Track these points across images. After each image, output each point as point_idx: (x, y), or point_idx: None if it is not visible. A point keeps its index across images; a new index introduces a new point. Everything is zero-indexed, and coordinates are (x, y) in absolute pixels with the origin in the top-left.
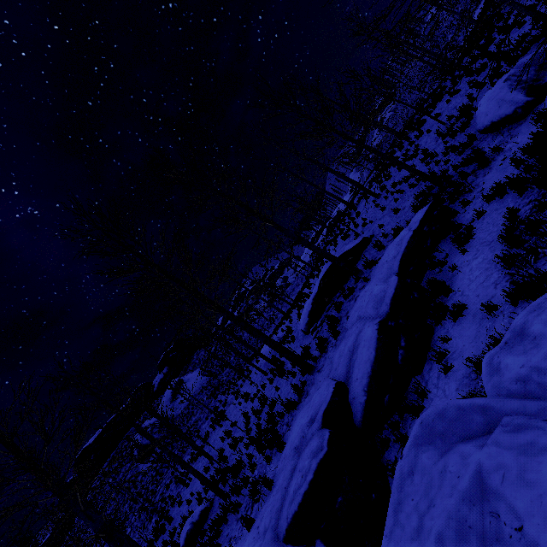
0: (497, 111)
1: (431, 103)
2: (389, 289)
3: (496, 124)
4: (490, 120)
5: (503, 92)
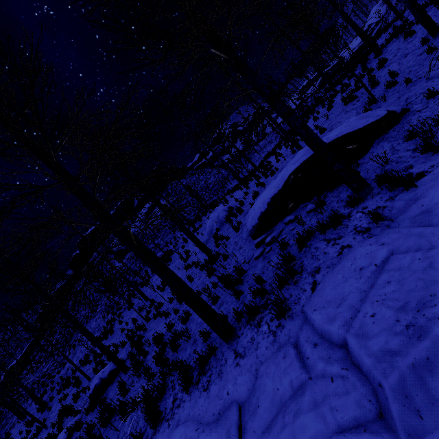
0: None
1: None
2: None
3: None
4: None
5: None
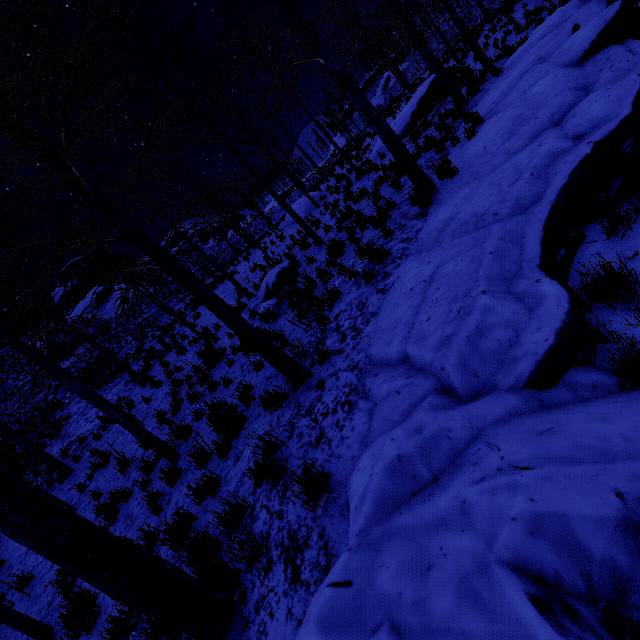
0: None
1: None
2: None
3: None
4: None
5: None
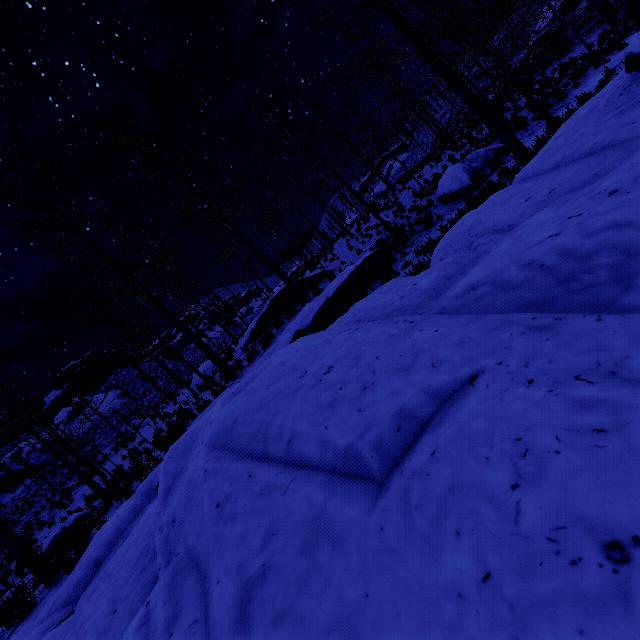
0: (450, 186)
1: (420, 164)
2: (316, 306)
3: (447, 196)
4: (444, 192)
5: (458, 171)
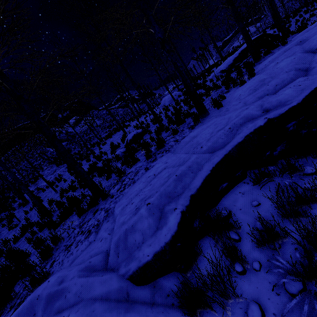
0: None
1: None
2: None
3: None
4: None
5: None
